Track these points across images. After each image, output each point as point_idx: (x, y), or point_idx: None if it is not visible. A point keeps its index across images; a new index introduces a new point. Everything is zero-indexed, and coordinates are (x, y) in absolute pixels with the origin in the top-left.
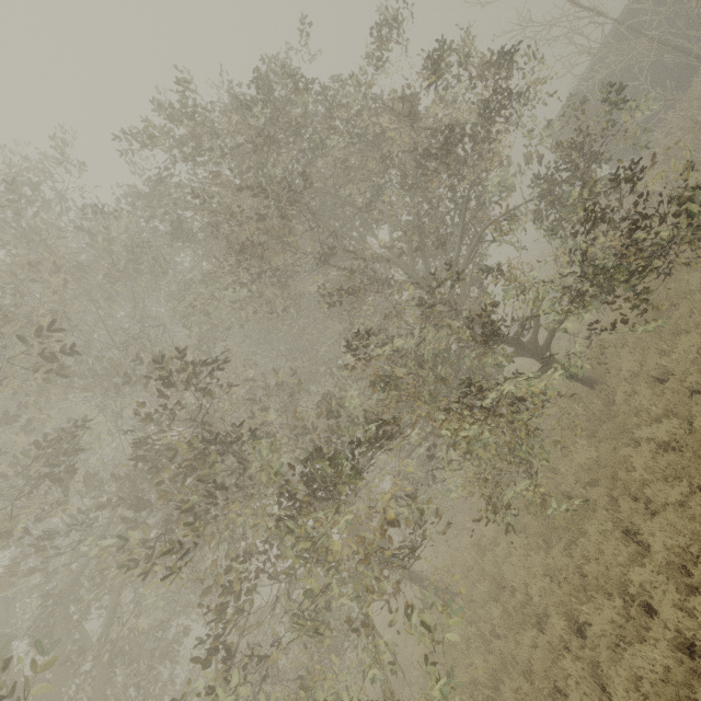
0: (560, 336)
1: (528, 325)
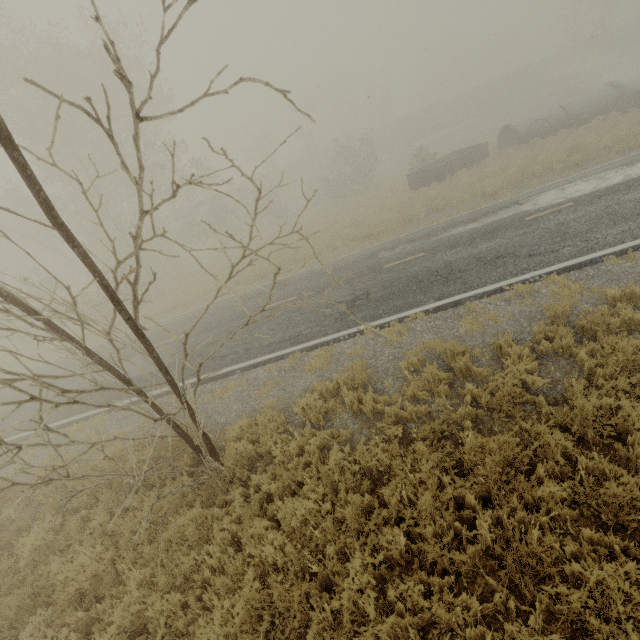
0: None
1: None
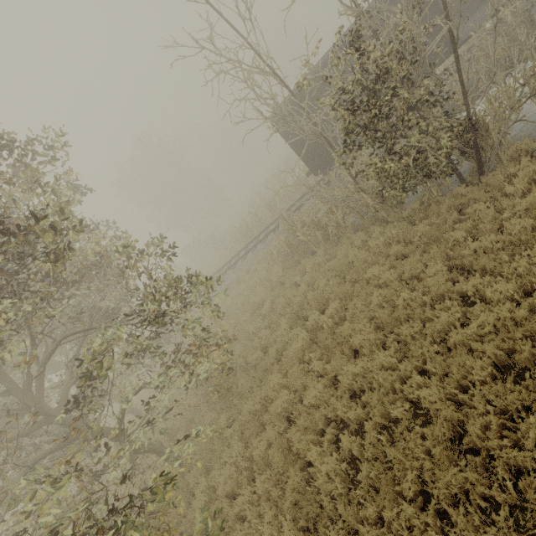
0: (223, 320)
1: (225, 278)
